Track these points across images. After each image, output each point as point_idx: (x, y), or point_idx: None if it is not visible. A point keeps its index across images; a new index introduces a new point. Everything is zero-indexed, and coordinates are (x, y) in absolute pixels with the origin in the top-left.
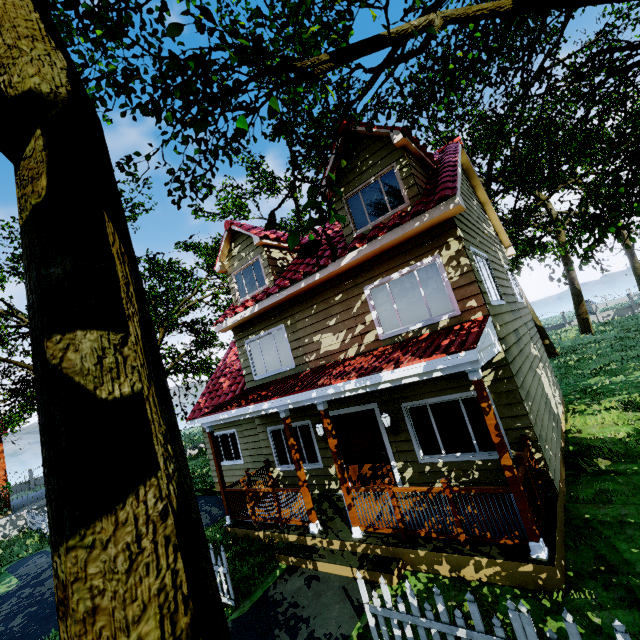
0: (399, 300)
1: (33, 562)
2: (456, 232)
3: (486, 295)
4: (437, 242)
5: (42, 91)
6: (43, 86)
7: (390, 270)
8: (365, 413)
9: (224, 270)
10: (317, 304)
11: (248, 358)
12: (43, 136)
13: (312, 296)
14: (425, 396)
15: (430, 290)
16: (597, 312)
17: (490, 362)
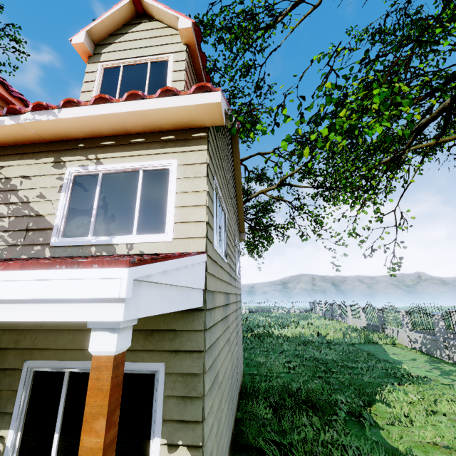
0: None
1: None
2: None
3: None
4: None
5: None
6: None
7: None
8: None
9: None
10: None
11: None
12: None
13: None
14: None
15: None
16: (403, 327)
17: None
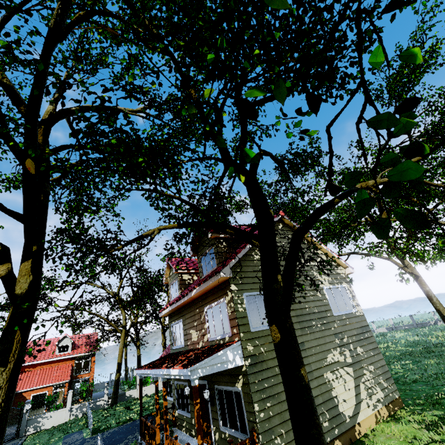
0: (215, 319)
1: (73, 436)
2: (230, 287)
3: (246, 325)
4: (224, 291)
5: (19, 293)
6: (20, 291)
7: (212, 301)
8: (204, 386)
9: (167, 282)
10: (191, 311)
11: (171, 334)
12: (13, 308)
13: (190, 306)
14: (222, 383)
15: (224, 317)
16: None
17: (241, 370)
